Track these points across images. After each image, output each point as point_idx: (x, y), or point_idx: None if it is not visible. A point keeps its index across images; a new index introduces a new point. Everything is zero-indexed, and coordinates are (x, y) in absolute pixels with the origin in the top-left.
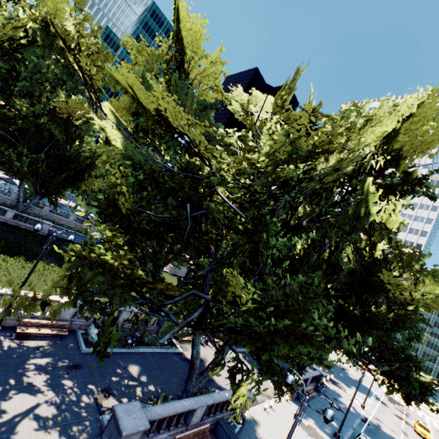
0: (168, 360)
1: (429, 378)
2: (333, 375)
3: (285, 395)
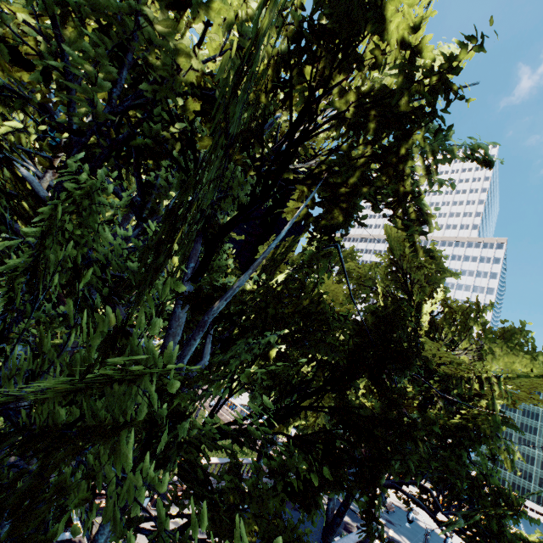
0: None
1: (538, 532)
2: (392, 530)
3: None
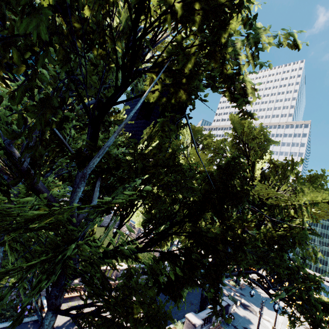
0: None
1: None
2: (243, 299)
3: None
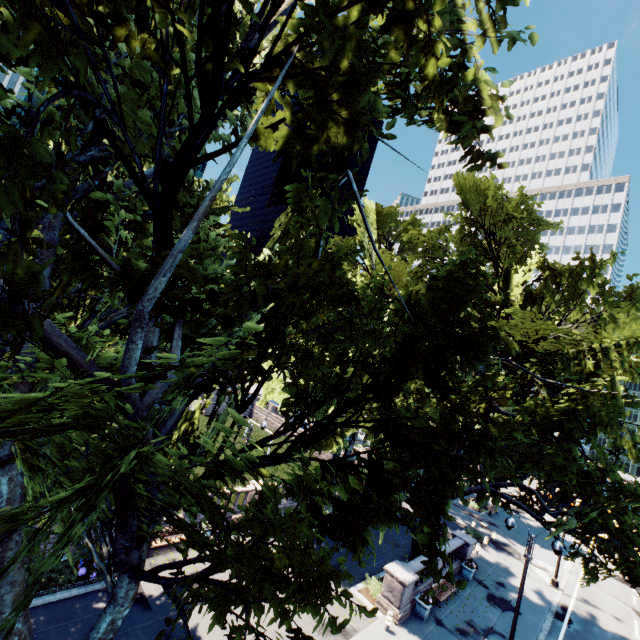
0: (74, 618)
1: None
2: (494, 533)
3: (386, 615)
